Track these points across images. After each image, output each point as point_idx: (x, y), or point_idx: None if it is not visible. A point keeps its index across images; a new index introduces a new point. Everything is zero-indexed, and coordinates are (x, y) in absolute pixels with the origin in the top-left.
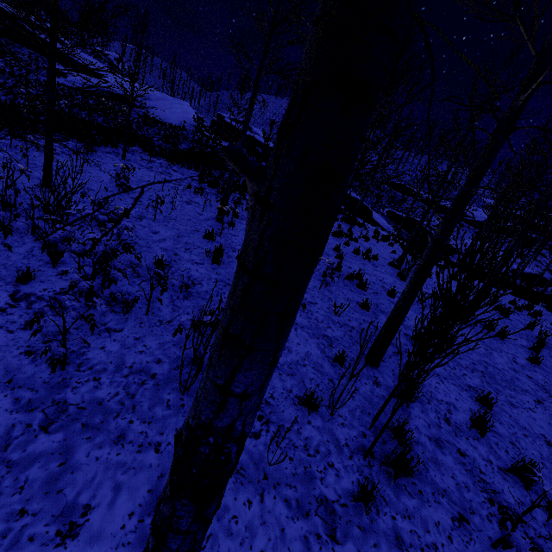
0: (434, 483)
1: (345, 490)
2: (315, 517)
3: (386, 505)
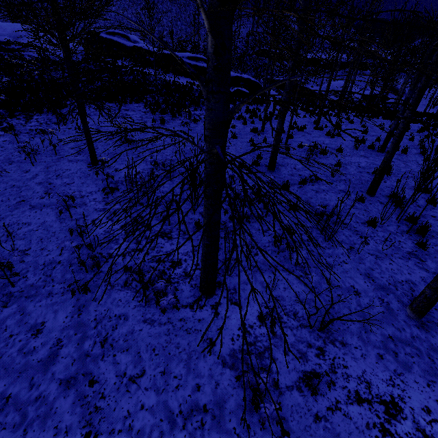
0: (434, 231)
1: (411, 247)
2: (412, 258)
3: (427, 245)
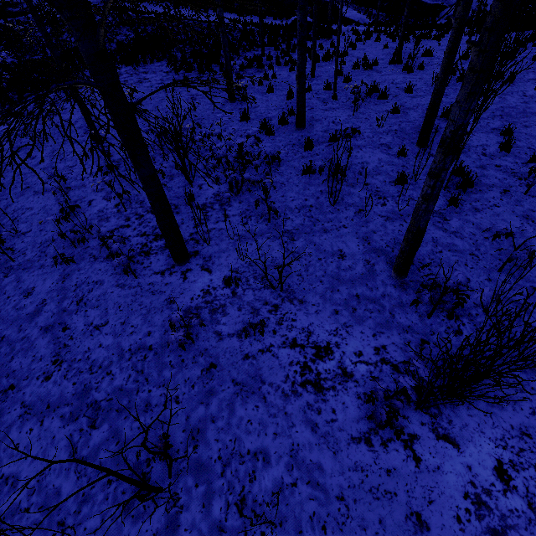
0: (486, 184)
1: (441, 205)
2: (433, 218)
3: (465, 202)
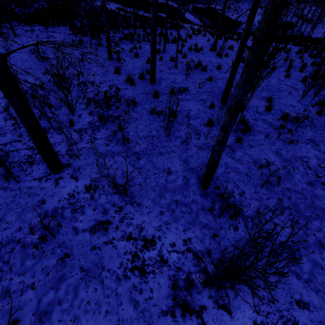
0: (257, 131)
1: (232, 141)
2: (227, 149)
3: (245, 140)
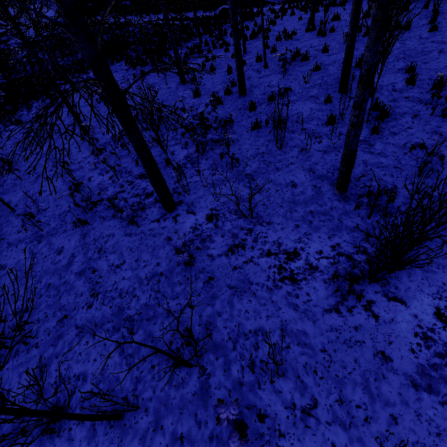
0: (399, 113)
1: (366, 134)
2: (361, 145)
3: (384, 129)
